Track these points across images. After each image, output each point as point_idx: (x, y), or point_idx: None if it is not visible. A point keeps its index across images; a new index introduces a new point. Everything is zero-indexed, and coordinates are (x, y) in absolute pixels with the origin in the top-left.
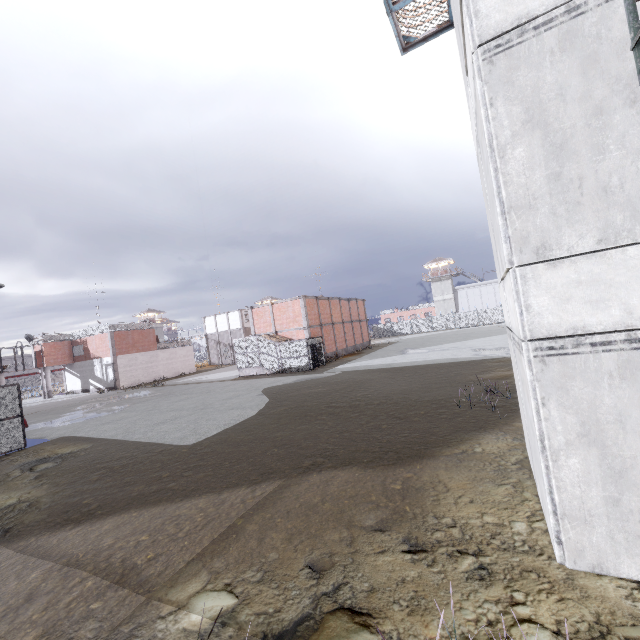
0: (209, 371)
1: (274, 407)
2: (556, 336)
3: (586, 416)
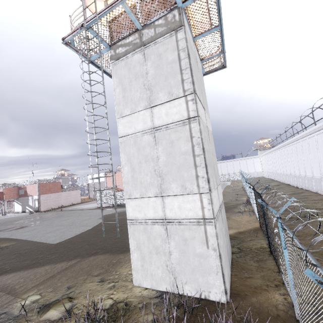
0: (86, 202)
1: (99, 226)
2: (132, 219)
3: (138, 242)
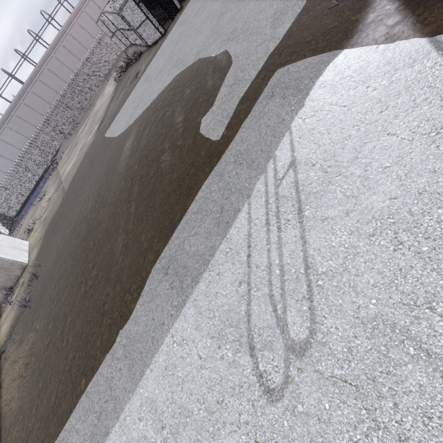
0: None
1: (115, 143)
2: None
3: None
